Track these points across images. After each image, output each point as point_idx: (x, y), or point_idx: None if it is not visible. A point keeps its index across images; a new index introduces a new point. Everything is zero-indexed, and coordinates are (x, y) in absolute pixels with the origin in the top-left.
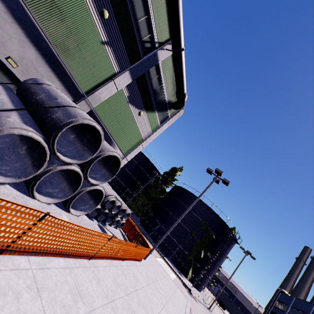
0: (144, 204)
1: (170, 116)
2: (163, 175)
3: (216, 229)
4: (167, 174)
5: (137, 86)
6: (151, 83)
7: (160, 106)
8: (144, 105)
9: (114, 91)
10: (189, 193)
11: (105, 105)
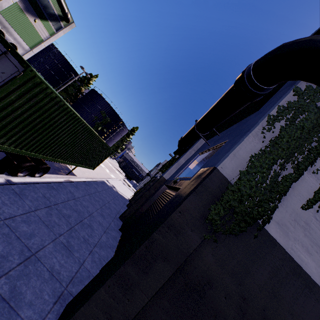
0: (63, 97)
1: (64, 26)
2: (81, 78)
3: (111, 117)
4: (85, 78)
5: (28, 1)
6: (40, 0)
7: (52, 17)
8: (38, 15)
9: (11, 3)
10: (98, 93)
11: (7, 11)
